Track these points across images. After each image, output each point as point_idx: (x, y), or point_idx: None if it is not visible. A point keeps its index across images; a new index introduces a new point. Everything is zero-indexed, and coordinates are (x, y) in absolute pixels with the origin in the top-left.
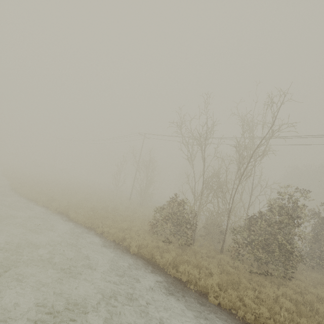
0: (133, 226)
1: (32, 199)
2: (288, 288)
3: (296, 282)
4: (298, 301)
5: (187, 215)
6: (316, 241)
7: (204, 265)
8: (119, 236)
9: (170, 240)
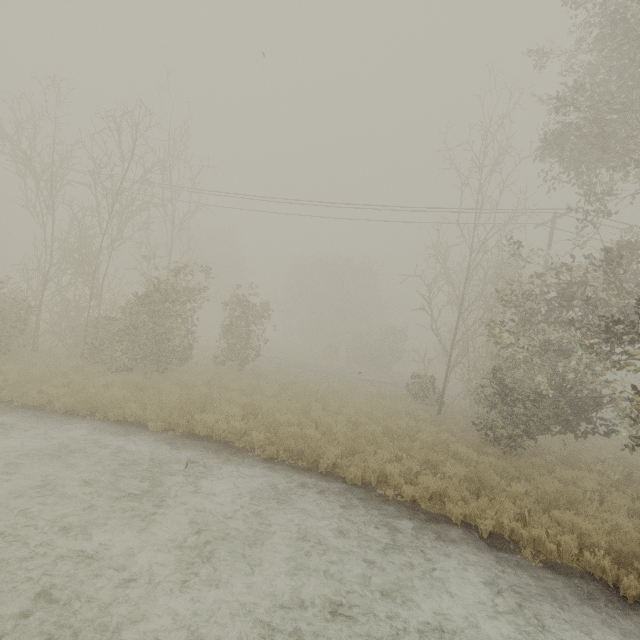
0: None
1: None
2: (137, 375)
3: (172, 374)
4: (147, 385)
5: (3, 304)
6: (227, 332)
7: (13, 369)
8: None
9: None
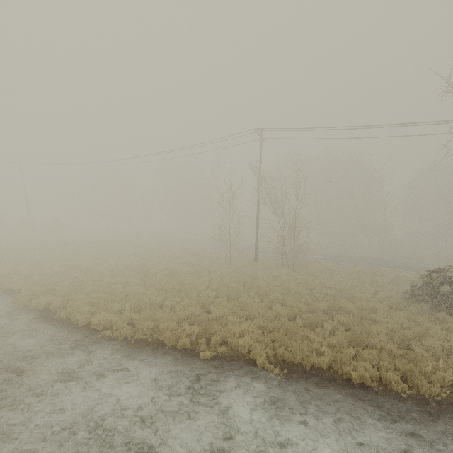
0: None
1: (150, 339)
2: None
3: None
4: None
5: None
6: None
7: None
8: None
9: None
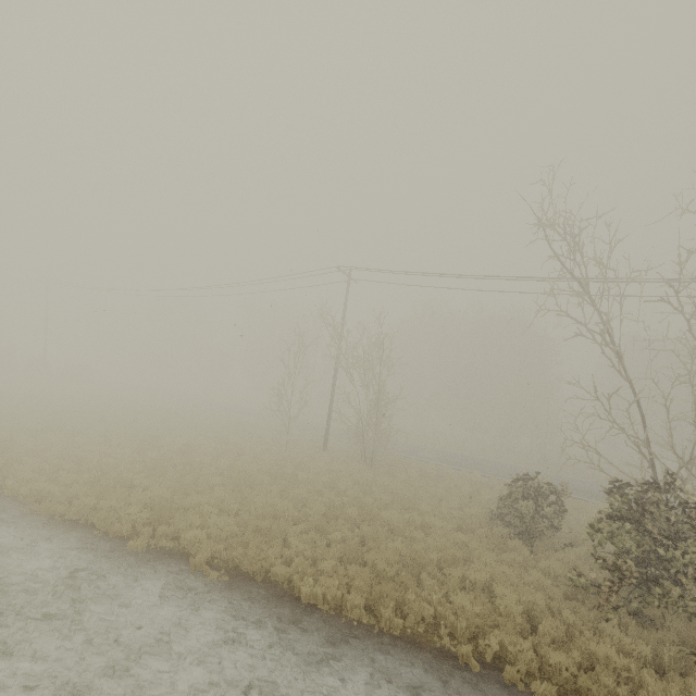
0: (500, 580)
1: (84, 520)
2: None
3: None
4: None
5: None
6: None
7: None
8: (596, 687)
9: (693, 637)
